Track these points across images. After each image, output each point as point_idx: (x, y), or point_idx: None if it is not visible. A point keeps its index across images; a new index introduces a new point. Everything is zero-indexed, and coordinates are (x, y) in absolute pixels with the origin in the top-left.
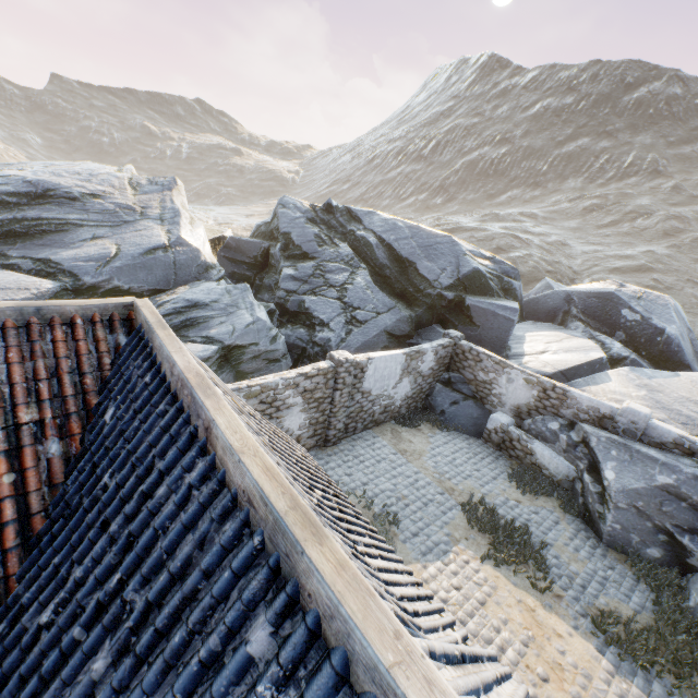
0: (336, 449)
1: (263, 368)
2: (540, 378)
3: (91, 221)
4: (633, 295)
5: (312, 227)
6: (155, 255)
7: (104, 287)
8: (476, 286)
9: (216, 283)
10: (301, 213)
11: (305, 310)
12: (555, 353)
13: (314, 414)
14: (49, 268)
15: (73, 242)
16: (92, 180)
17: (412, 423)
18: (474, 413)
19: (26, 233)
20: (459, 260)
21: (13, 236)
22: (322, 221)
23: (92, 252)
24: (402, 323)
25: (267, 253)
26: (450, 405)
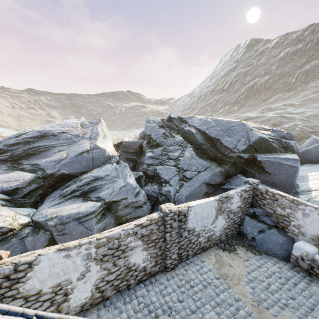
0: (173, 274)
1: (132, 212)
2: None
3: (60, 144)
4: None
5: (161, 129)
6: (82, 155)
7: (56, 174)
8: (262, 147)
9: (111, 165)
10: (156, 123)
11: (157, 174)
12: None
13: (153, 250)
14: (36, 168)
15: (50, 154)
16: (65, 126)
17: (230, 249)
18: (279, 240)
19: (34, 153)
20: (248, 133)
21: (29, 155)
22: (167, 126)
23: (55, 158)
24: (216, 176)
25: (141, 146)
26: (258, 233)
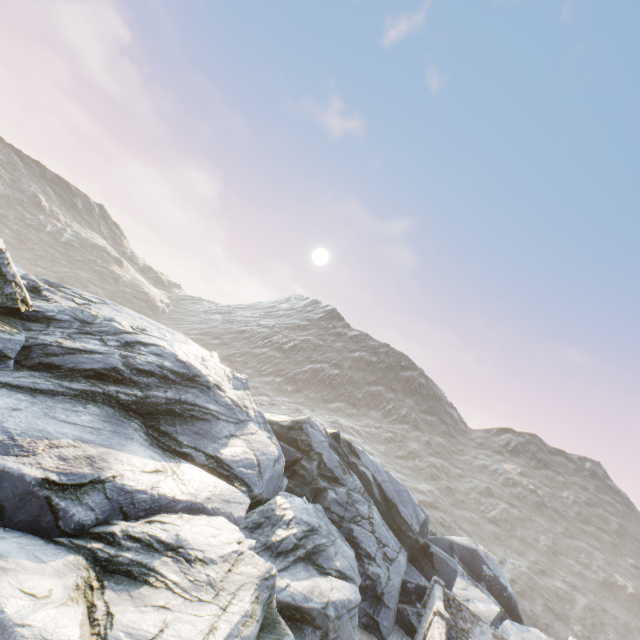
0: None
1: None
2: (502, 634)
3: (222, 414)
4: (484, 553)
5: (334, 453)
6: (275, 467)
7: (257, 497)
8: (422, 530)
9: (302, 499)
10: (324, 436)
11: (353, 538)
12: (475, 602)
13: None
14: (222, 469)
15: (219, 437)
16: (208, 366)
17: None
18: None
19: (180, 414)
20: (415, 508)
21: (170, 413)
22: (333, 446)
23: (240, 454)
24: (406, 562)
25: (296, 461)
26: None
